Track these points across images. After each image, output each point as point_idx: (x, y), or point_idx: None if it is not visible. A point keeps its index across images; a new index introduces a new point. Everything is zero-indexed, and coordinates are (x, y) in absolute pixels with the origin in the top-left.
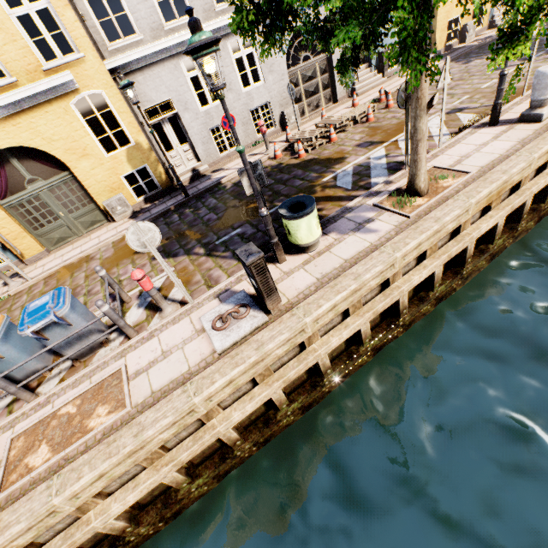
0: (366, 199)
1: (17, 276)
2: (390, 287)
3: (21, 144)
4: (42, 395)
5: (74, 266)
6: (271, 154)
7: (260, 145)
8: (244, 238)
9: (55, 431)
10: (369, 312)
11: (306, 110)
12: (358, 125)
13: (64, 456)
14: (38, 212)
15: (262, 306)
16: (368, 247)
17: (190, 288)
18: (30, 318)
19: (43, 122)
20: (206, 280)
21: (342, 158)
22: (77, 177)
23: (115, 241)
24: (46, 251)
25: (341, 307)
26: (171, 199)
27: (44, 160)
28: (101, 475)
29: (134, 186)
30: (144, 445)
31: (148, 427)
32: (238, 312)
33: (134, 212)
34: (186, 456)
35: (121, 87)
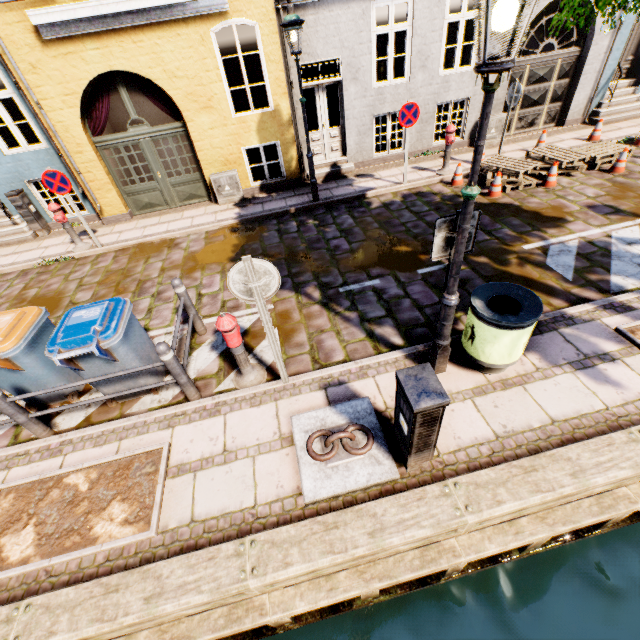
0: (601, 312)
1: (89, 234)
2: (614, 492)
3: (137, 70)
4: (56, 435)
5: (152, 247)
6: (446, 176)
7: (432, 158)
8: (382, 299)
9: (51, 511)
10: (566, 524)
11: (513, 124)
12: (593, 172)
13: (47, 566)
14: (132, 164)
15: (391, 443)
16: (600, 411)
17: (287, 349)
18: (65, 338)
19: (170, 47)
20: (313, 347)
21: (560, 220)
22: (190, 133)
23: (209, 232)
24: (129, 214)
25: (528, 510)
26: (294, 198)
27: (157, 99)
28: (81, 639)
29: (254, 165)
30: (154, 618)
31: (169, 595)
32: (352, 439)
33: (243, 199)
34: (209, 638)
35: (284, 24)
